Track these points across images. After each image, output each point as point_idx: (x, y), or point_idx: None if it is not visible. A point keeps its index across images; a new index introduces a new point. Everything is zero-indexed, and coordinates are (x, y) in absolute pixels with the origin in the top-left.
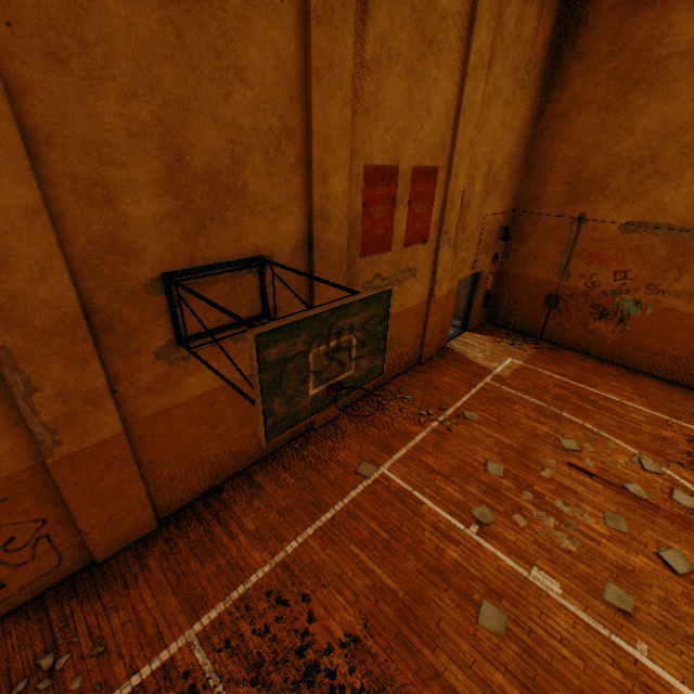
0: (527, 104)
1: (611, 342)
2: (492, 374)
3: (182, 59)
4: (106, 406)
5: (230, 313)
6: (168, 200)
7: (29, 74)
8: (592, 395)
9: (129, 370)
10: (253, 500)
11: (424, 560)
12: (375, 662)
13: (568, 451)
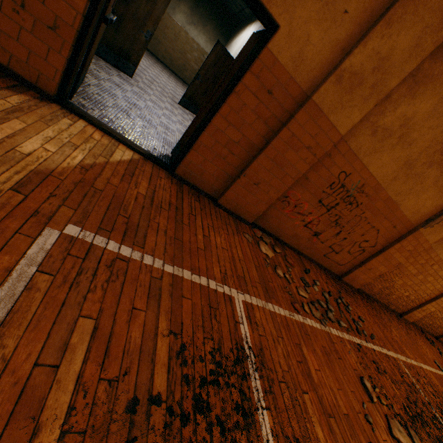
0: None
1: None
2: None
3: None
4: None
5: None
6: None
7: None
8: None
9: None
10: (389, 321)
11: None
12: None
13: None
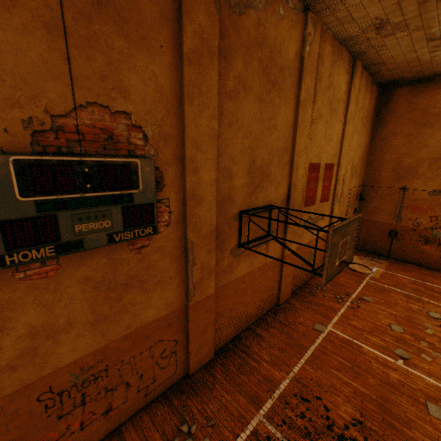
0: (366, 134)
1: (435, 257)
2: (368, 276)
3: (260, 122)
4: (212, 276)
5: (298, 225)
6: (247, 178)
7: (221, 130)
8: (435, 288)
9: (220, 258)
10: (260, 343)
11: (378, 378)
12: (377, 434)
13: (436, 319)
